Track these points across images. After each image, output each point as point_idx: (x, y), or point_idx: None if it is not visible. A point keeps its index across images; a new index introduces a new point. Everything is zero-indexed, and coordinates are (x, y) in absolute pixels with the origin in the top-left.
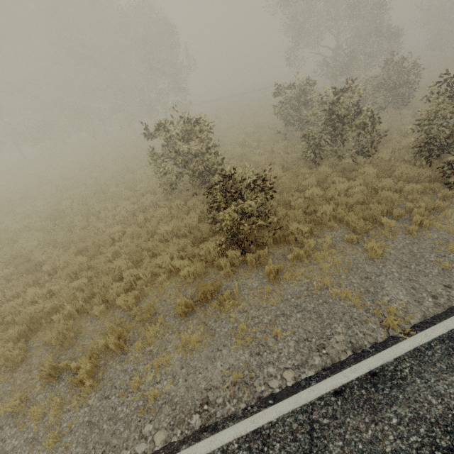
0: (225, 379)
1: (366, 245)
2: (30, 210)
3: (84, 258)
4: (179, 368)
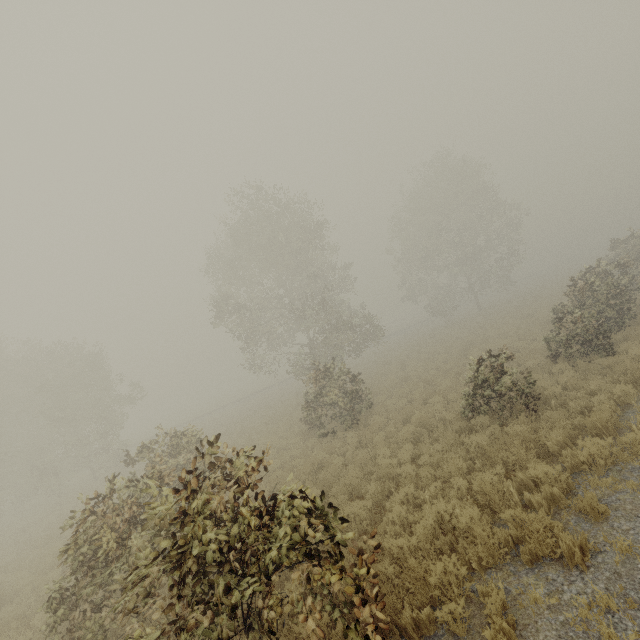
0: None
1: None
2: None
3: None
4: None
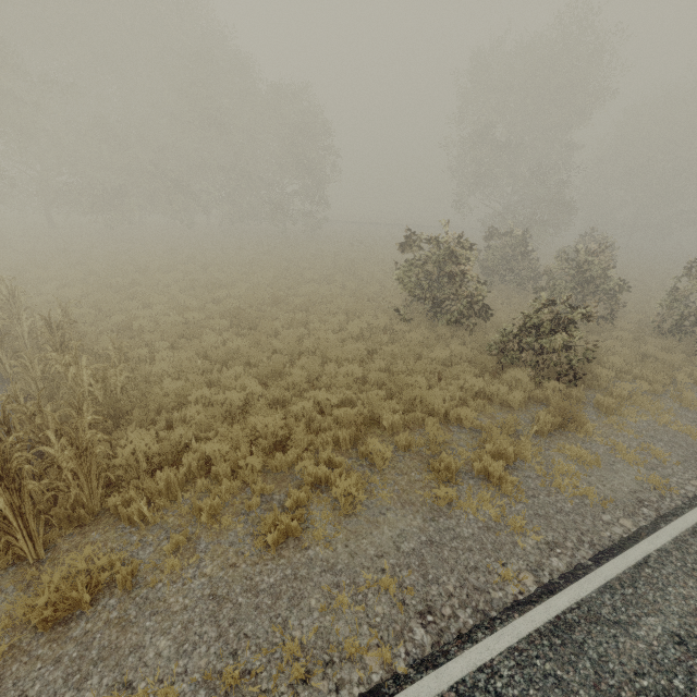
0: (642, 485)
1: (684, 393)
2: (175, 302)
3: (359, 369)
4: (587, 476)
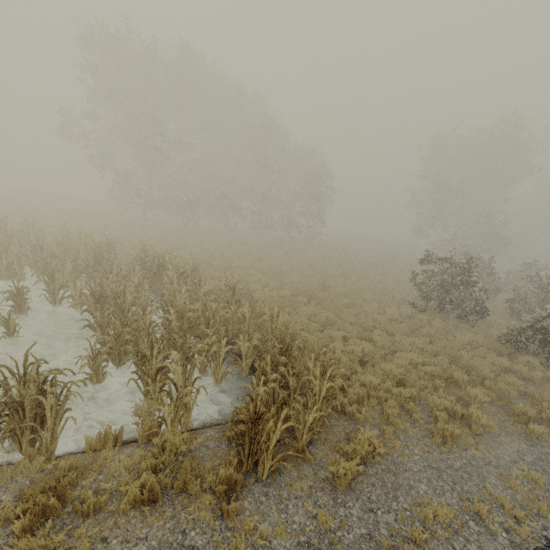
0: None
1: None
2: (264, 281)
3: (419, 341)
4: None
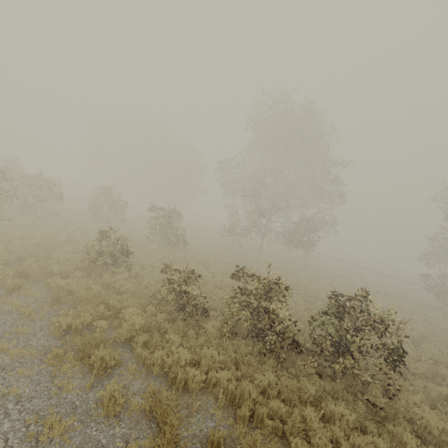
0: None
1: None
2: None
3: None
4: None
